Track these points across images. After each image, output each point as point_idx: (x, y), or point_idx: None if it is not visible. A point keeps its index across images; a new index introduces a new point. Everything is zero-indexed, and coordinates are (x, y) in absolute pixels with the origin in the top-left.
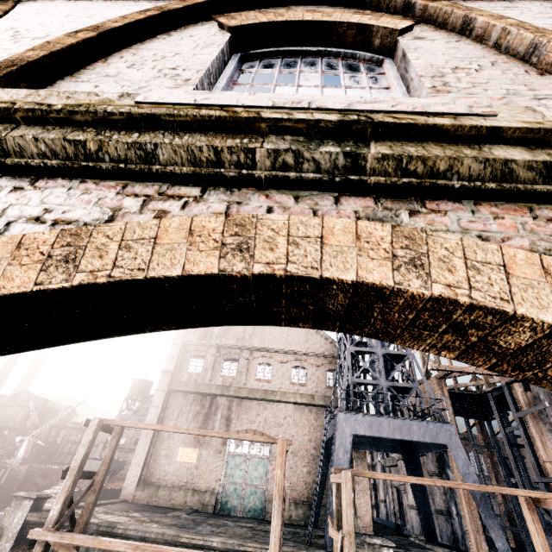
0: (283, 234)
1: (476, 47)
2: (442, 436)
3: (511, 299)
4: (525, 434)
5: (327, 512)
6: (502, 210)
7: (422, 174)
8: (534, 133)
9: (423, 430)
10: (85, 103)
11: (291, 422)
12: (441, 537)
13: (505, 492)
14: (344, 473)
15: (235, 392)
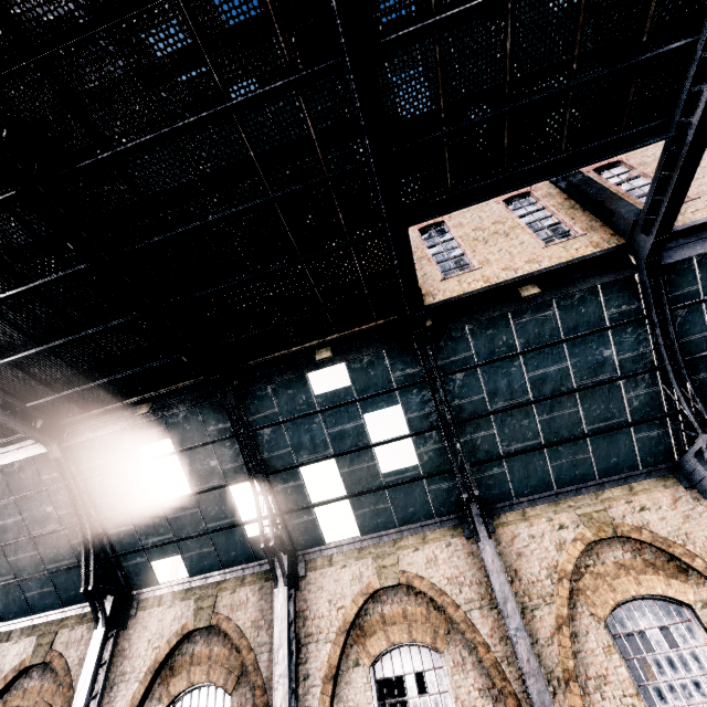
0: None
1: None
2: None
3: None
4: None
5: None
6: None
7: None
8: None
9: None
10: None
11: None
12: None
13: None
14: None
15: None
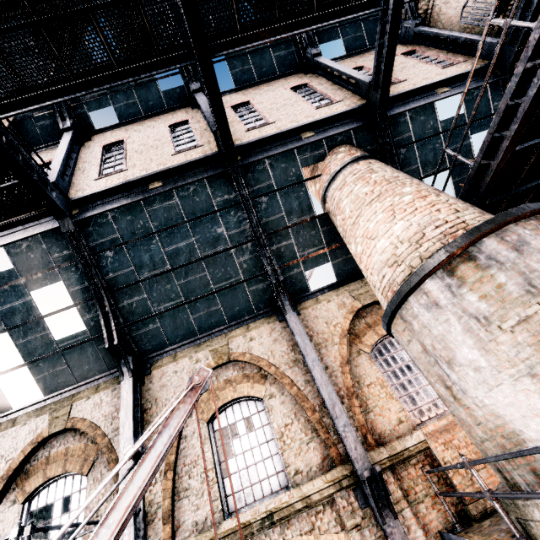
0: None
1: (289, 398)
2: None
3: None
4: None
5: None
6: (302, 517)
7: (286, 518)
8: (301, 499)
9: None
10: (212, 537)
11: None
12: None
13: None
14: None
15: None
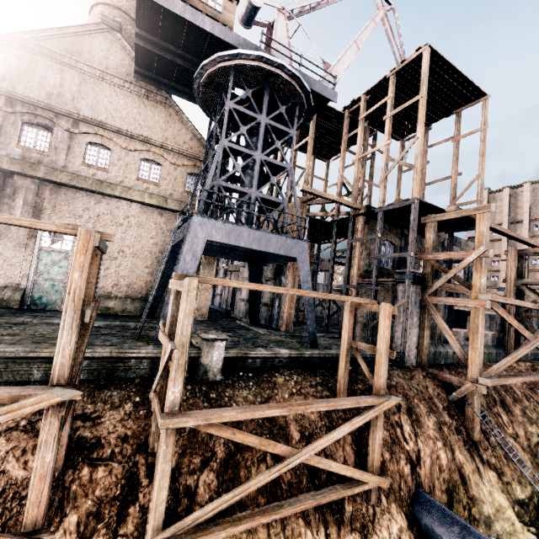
0: None
1: None
2: (296, 251)
3: None
4: (350, 255)
5: (162, 312)
6: None
7: None
8: None
9: (280, 244)
10: None
11: (134, 223)
12: (260, 320)
13: (344, 299)
14: (188, 281)
15: (46, 175)
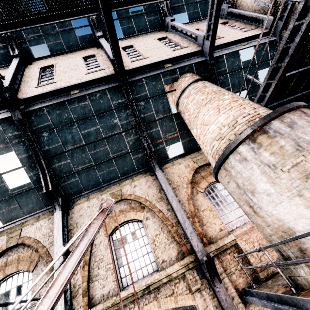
0: (146, 309)
1: (157, 219)
2: None
3: (168, 307)
4: None
5: None
6: (167, 287)
7: (157, 288)
8: (166, 276)
9: None
10: (113, 302)
11: None
12: None
13: None
14: None
15: None
